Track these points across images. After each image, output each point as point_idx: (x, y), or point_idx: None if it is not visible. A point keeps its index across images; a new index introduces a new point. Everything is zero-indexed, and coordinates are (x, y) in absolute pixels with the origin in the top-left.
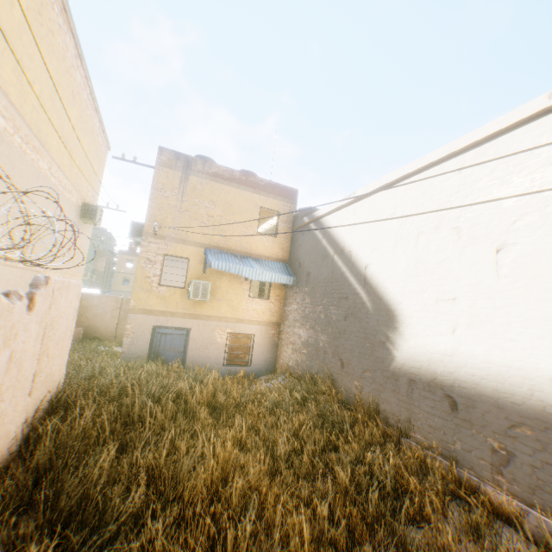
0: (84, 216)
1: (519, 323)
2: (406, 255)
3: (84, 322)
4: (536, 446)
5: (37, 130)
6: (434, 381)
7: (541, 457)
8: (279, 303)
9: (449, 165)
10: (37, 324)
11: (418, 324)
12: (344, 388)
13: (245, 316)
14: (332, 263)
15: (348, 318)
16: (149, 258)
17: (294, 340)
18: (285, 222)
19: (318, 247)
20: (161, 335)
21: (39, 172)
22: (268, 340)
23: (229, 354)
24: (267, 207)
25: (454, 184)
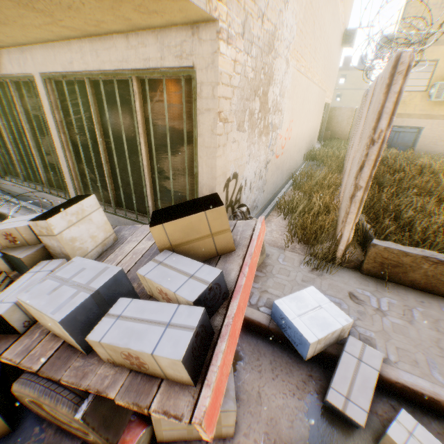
0: (344, 43)
1: None
2: None
3: (328, 128)
4: None
5: None
6: None
7: None
8: None
9: None
10: None
11: None
12: None
13: None
14: None
15: None
16: None
17: None
18: None
19: None
20: (394, 133)
21: (338, 19)
22: None
23: None
24: None
25: None
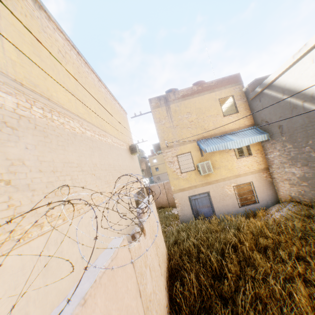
0: (132, 152)
1: None
2: None
3: None
4: None
5: (100, 127)
6: None
7: None
8: (260, 154)
9: None
10: (149, 239)
11: None
12: None
13: (240, 172)
14: (303, 111)
15: None
16: (170, 161)
17: (287, 177)
18: (239, 99)
19: (281, 104)
20: (194, 200)
21: (109, 145)
22: (263, 182)
23: (240, 199)
24: (223, 96)
25: None
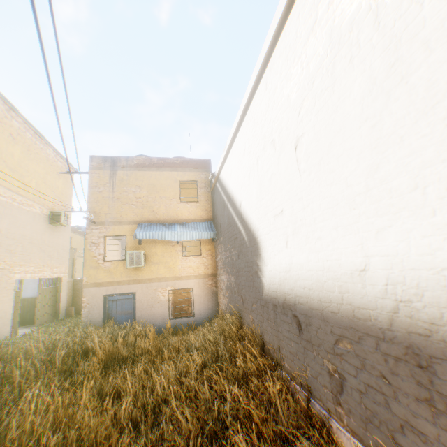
0: (52, 221)
1: (320, 216)
2: (255, 183)
3: (77, 302)
4: (358, 363)
5: None
6: (285, 302)
7: (363, 378)
8: (211, 256)
9: (261, 86)
10: None
11: (269, 246)
12: (246, 324)
13: (182, 274)
14: (227, 210)
15: (239, 256)
16: (94, 241)
17: (222, 286)
18: (203, 187)
19: (221, 200)
20: (112, 301)
21: None
22: (207, 290)
23: (174, 308)
24: (186, 179)
25: (266, 101)
